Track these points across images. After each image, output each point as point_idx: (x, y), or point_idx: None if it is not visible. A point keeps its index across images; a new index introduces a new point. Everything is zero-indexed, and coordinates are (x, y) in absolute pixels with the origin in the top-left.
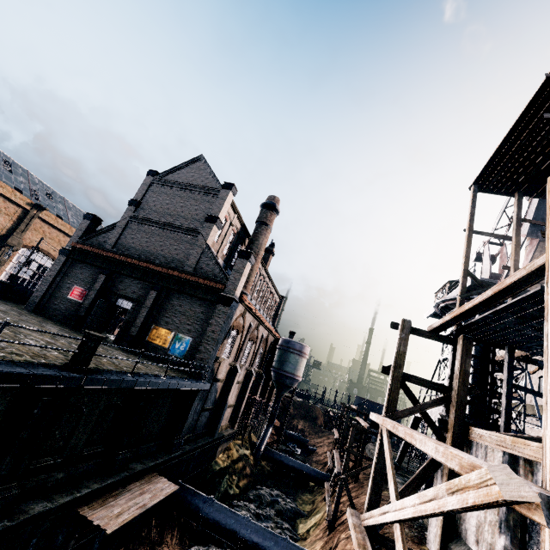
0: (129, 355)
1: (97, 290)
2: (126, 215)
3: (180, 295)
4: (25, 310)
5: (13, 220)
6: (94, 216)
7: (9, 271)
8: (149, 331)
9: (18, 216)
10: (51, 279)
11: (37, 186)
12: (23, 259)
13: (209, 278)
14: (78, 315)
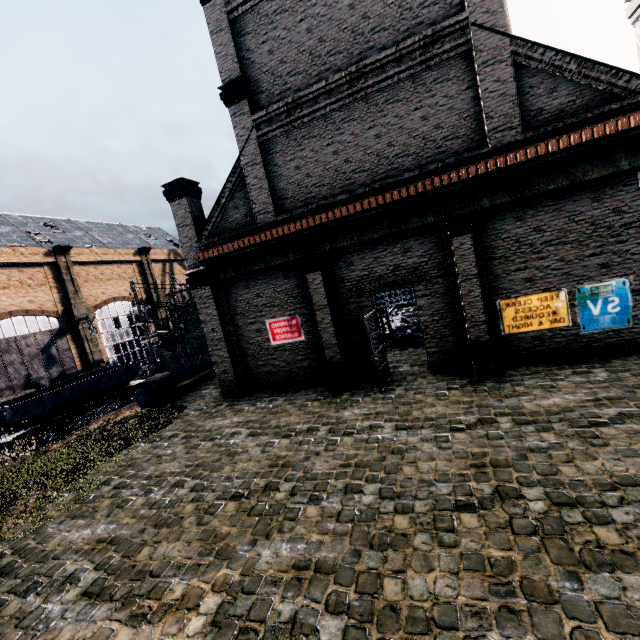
0: (574, 391)
1: (326, 305)
2: (242, 130)
3: (517, 209)
4: (238, 404)
5: (53, 287)
6: (181, 182)
7: (110, 345)
8: (495, 317)
9: (53, 279)
10: (221, 335)
11: (28, 225)
12: (107, 322)
13: (589, 118)
14: (333, 365)
